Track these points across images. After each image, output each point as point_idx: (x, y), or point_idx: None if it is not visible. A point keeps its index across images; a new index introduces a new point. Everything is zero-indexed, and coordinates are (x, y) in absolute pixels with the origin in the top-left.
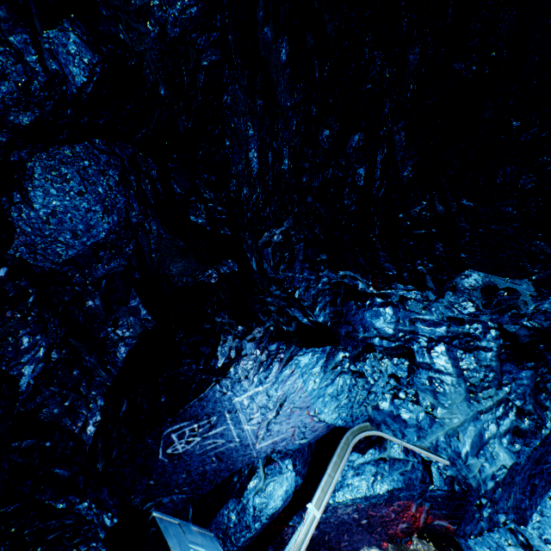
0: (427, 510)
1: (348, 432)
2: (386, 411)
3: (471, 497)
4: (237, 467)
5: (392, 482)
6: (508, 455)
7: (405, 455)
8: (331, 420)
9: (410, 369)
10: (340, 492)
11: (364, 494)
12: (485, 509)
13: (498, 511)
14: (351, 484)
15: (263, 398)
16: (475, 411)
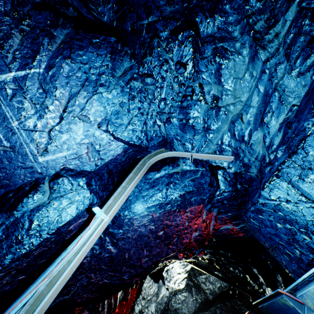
0: (215, 216)
1: (145, 157)
2: (176, 122)
3: (252, 187)
4: (14, 183)
5: (184, 188)
6: (299, 87)
7: (196, 167)
8: (125, 136)
9: (194, 44)
10: (135, 204)
11: (158, 201)
12: (280, 149)
13: (298, 133)
14: (146, 195)
15: (35, 90)
16: (259, 73)
